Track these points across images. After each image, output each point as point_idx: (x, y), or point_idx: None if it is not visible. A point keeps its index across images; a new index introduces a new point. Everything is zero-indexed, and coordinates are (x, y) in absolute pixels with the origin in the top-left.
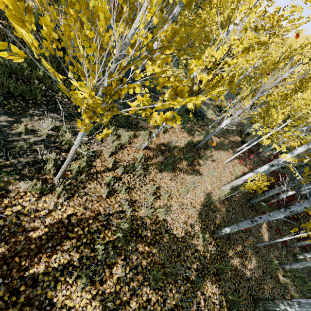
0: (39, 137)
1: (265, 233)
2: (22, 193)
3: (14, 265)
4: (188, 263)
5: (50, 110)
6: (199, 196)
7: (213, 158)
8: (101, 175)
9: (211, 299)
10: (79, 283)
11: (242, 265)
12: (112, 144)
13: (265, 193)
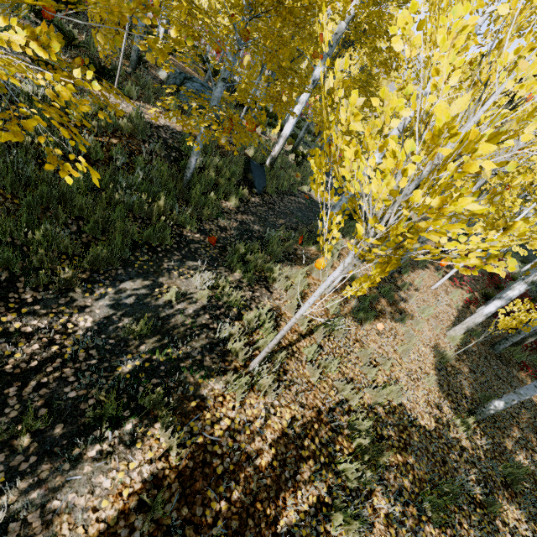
0: (196, 304)
1: (536, 399)
2: (219, 397)
3: (259, 516)
4: (462, 473)
5: (185, 256)
6: (425, 353)
7: (415, 284)
8: (297, 347)
9: (518, 530)
10: (344, 533)
11: (536, 463)
12: (285, 293)
13: (520, 330)
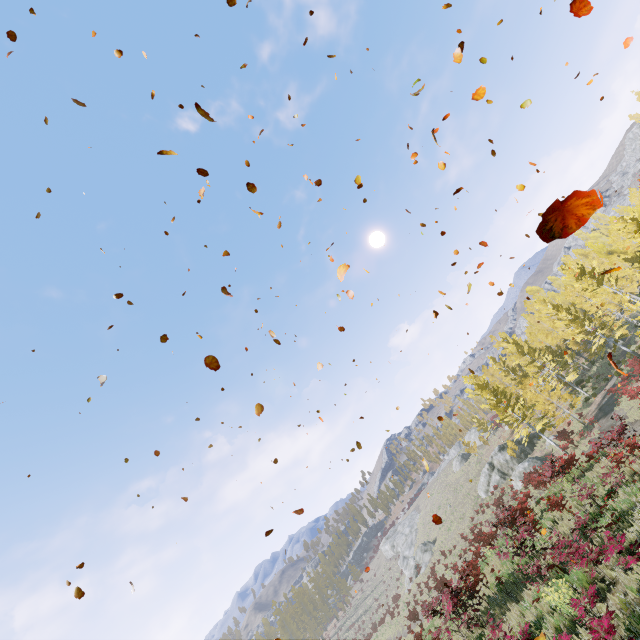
0: None
1: None
2: None
3: None
4: None
5: None
6: None
7: None
8: None
9: None
10: None
11: None
12: None
13: None
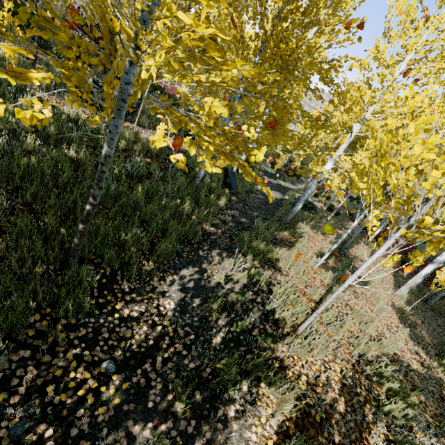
0: (238, 283)
1: None
2: (290, 358)
3: None
4: None
5: (211, 246)
6: (389, 310)
7: (359, 257)
8: None
9: None
10: None
11: None
12: (289, 270)
13: (444, 287)
